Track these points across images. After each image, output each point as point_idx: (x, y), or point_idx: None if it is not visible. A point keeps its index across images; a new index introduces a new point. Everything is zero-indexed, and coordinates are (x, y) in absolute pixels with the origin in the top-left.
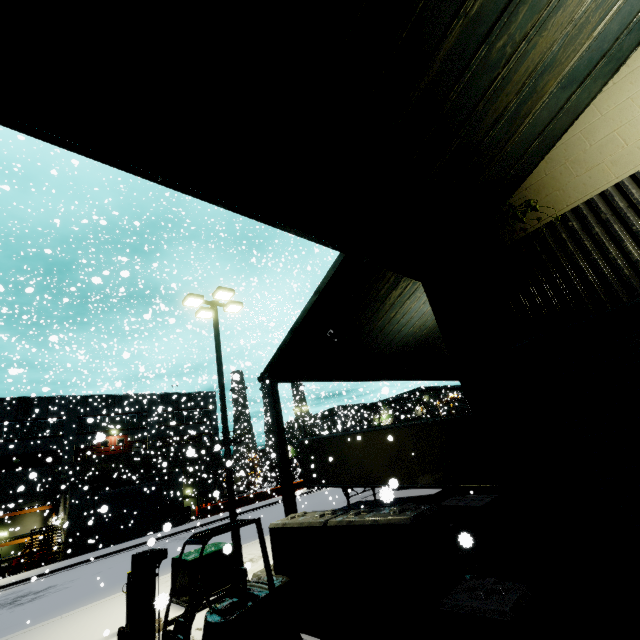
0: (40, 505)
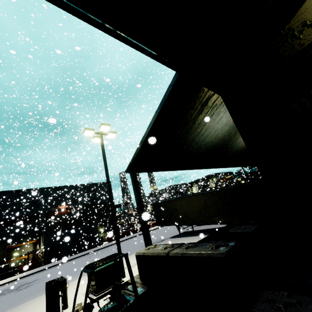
0: (31, 240)
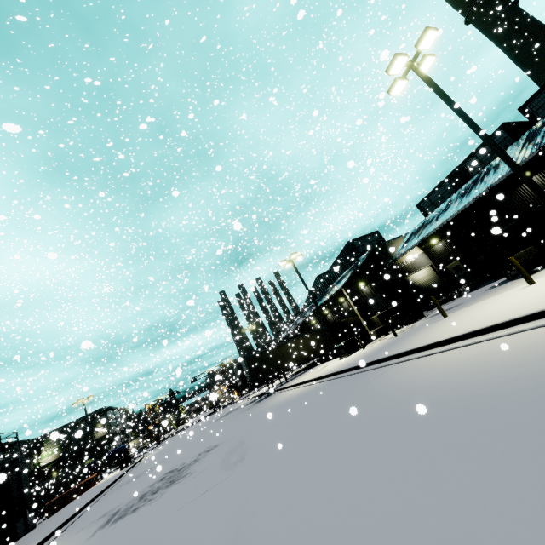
0: None
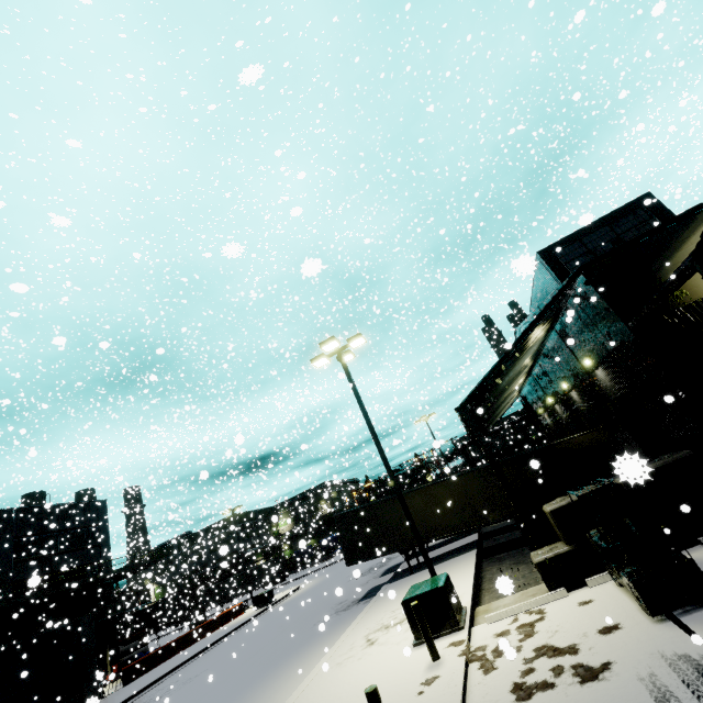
0: None
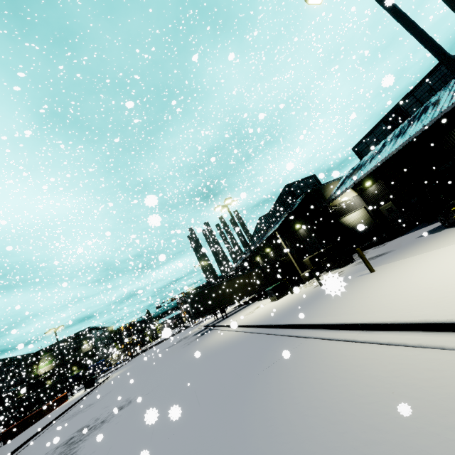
0: None
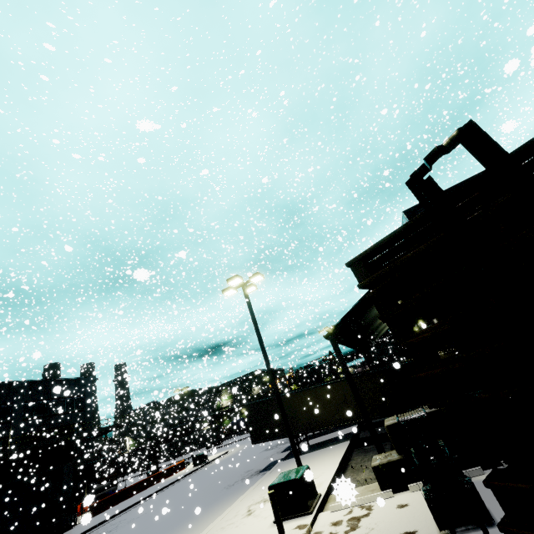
0: None
